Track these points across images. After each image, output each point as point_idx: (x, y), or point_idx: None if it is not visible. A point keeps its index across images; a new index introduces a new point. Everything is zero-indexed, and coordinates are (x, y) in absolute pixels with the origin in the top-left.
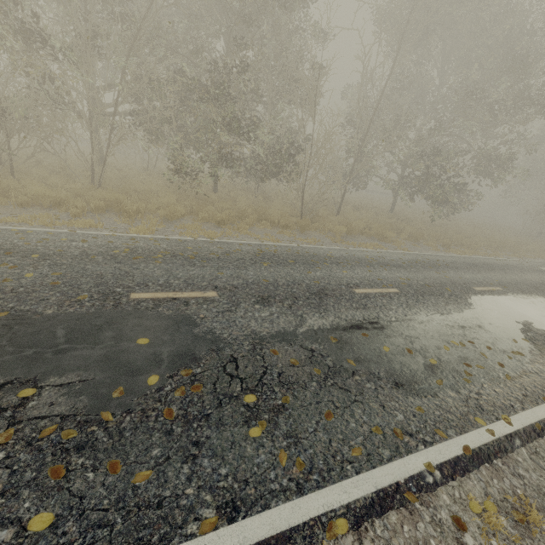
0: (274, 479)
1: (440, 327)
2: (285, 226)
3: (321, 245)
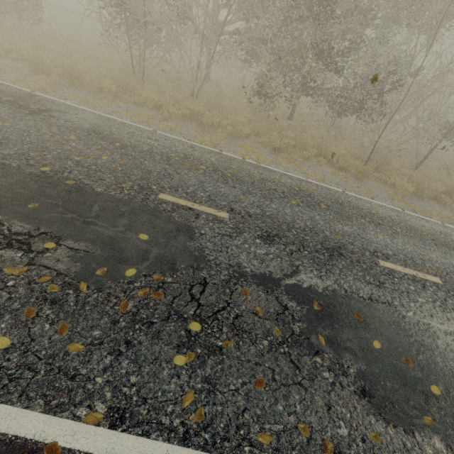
0: (169, 413)
1: None
2: (342, 167)
3: (371, 198)
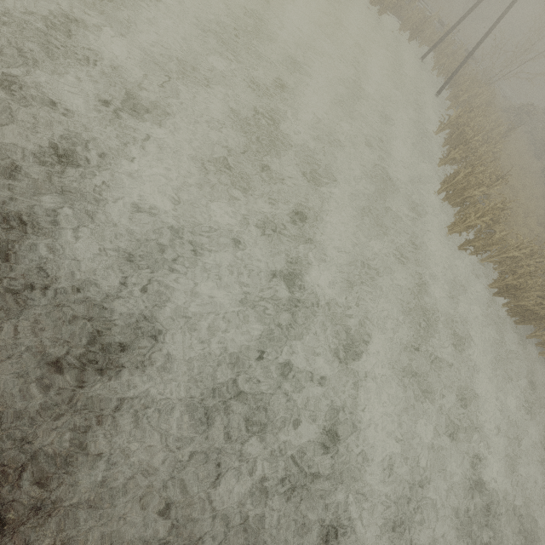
0: None
1: None
2: None
3: None
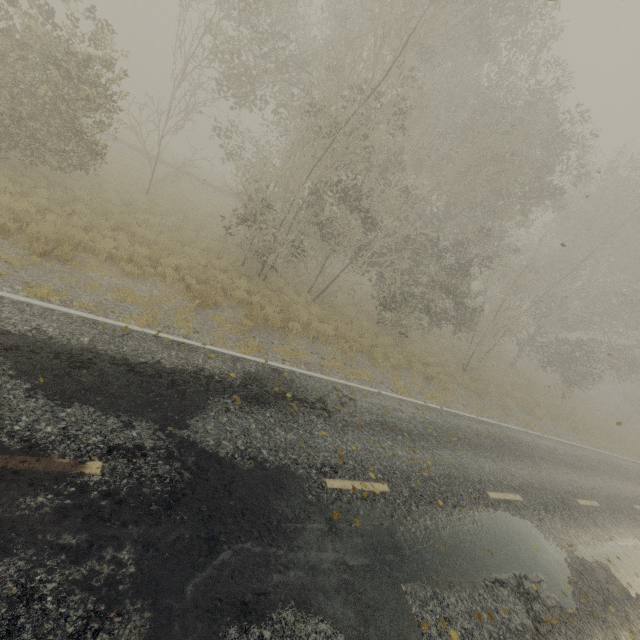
0: None
1: None
2: (466, 386)
3: (506, 422)
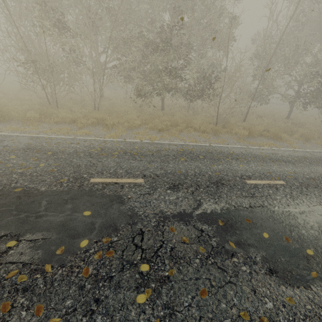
0: None
1: (321, 218)
2: (204, 131)
3: (227, 144)
